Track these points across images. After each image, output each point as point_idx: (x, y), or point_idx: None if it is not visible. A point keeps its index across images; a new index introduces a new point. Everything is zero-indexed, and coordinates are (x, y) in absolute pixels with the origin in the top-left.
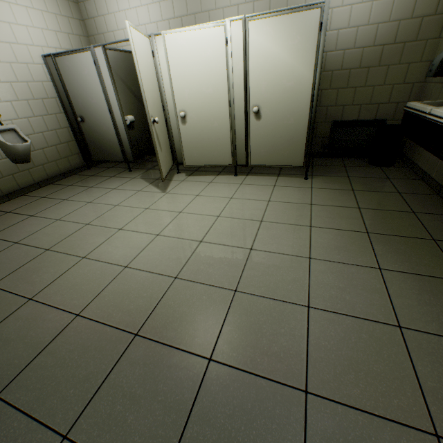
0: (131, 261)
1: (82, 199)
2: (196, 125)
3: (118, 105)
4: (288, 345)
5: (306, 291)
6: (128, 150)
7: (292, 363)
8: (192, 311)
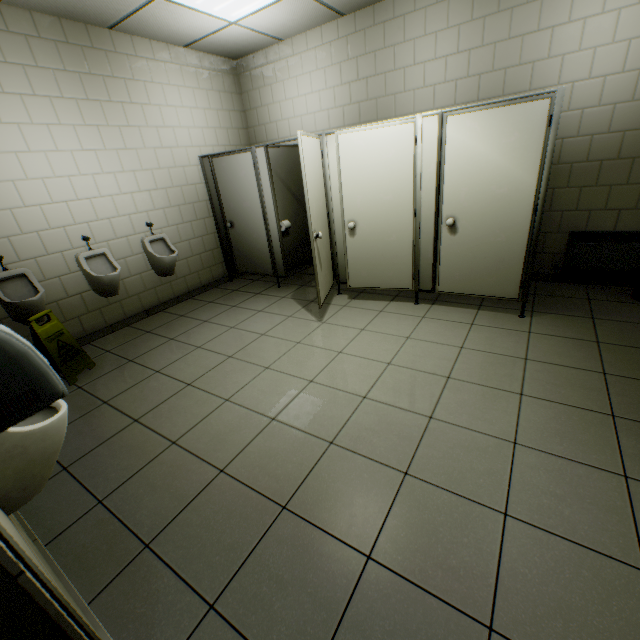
0: (279, 412)
1: (224, 321)
2: (368, 238)
3: (274, 210)
4: (472, 561)
5: (505, 491)
6: (279, 262)
7: (474, 587)
8: (350, 490)
